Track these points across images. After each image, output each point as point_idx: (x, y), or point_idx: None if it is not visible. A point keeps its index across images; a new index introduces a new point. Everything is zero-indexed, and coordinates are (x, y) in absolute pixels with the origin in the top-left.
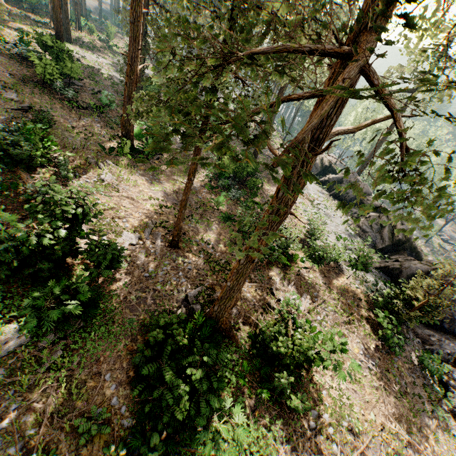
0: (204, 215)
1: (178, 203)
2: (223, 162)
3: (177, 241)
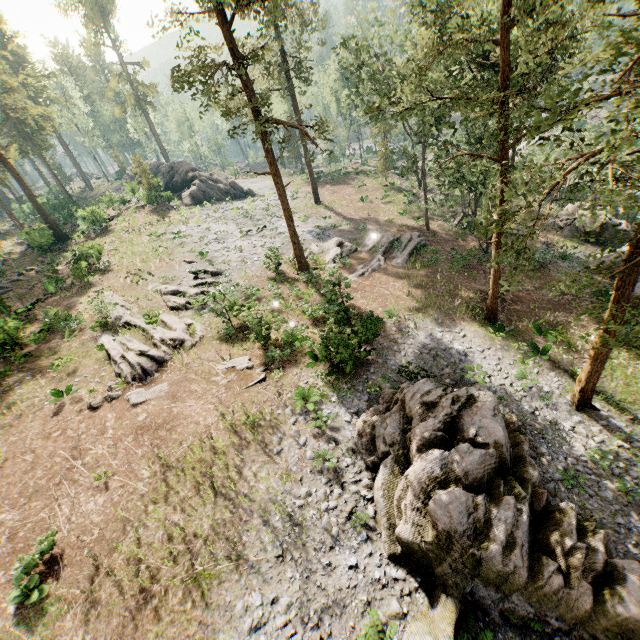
0: None
1: None
2: None
3: None
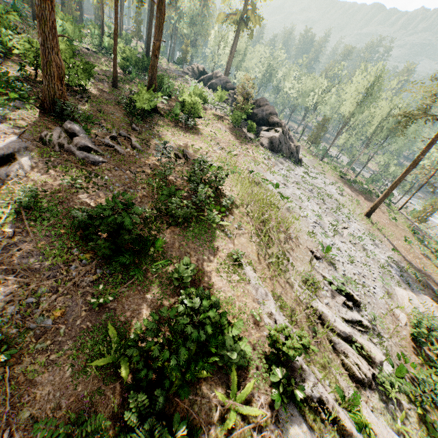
0: (125, 82)
1: (106, 75)
2: (127, 54)
3: (117, 83)
